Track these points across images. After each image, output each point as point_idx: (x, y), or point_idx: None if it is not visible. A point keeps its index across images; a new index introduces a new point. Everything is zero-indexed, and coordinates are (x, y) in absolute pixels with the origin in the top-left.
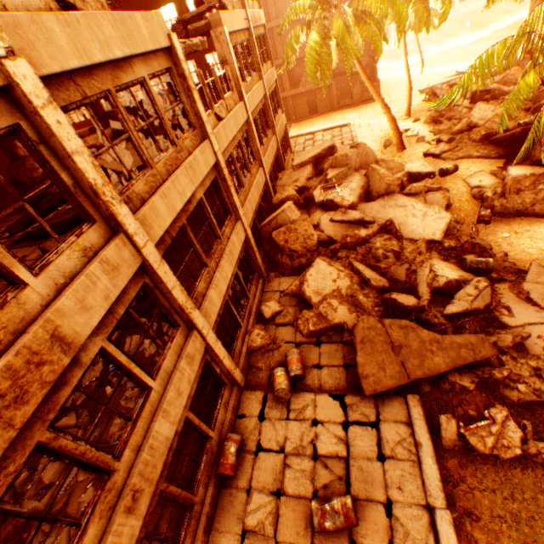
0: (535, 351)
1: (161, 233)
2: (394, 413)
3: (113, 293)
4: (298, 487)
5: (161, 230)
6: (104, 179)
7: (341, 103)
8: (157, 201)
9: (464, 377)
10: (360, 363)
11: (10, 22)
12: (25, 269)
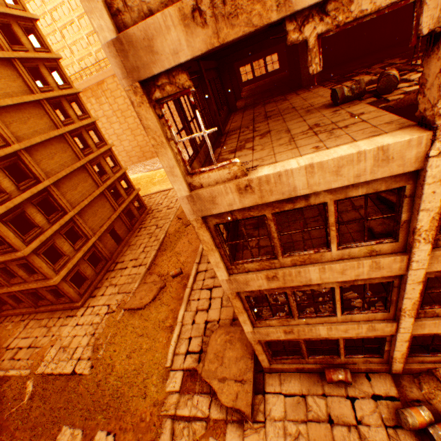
0: None
1: None
2: None
3: (362, 275)
4: (338, 439)
5: None
6: (430, 227)
7: None
8: None
9: None
10: None
11: None
12: (335, 246)
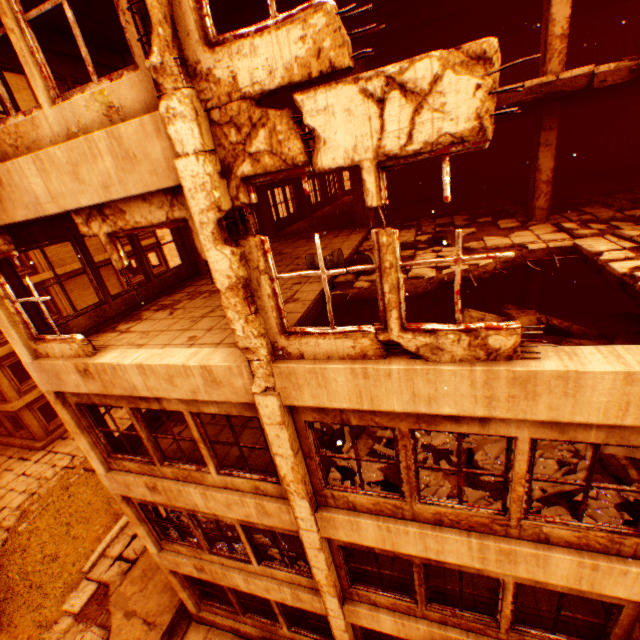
0: None
1: (345, 537)
2: None
3: (254, 518)
4: None
5: (347, 536)
6: (297, 478)
7: None
8: (367, 523)
9: None
10: None
11: (287, 370)
12: (214, 468)
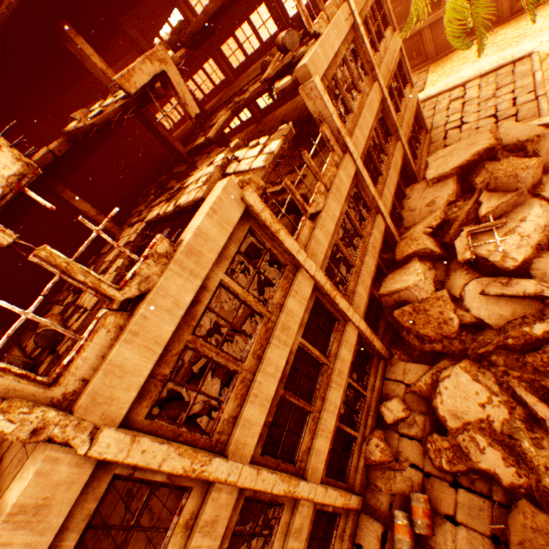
0: None
1: (255, 440)
2: None
3: (215, 545)
4: None
5: (255, 437)
6: (192, 455)
7: (517, 5)
8: (248, 411)
9: None
10: None
11: (88, 401)
12: None
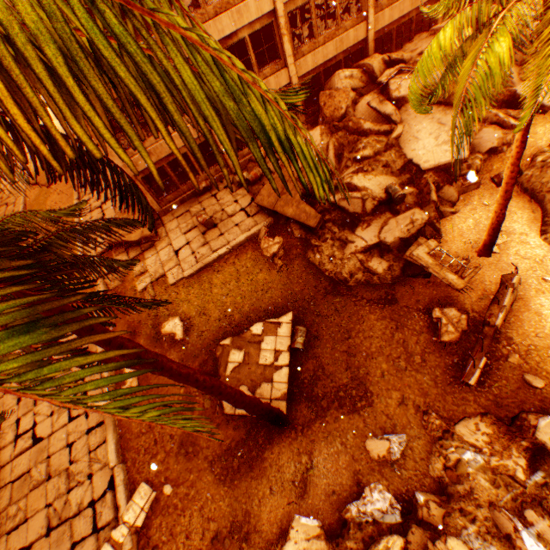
0: (347, 252)
1: None
2: (259, 219)
3: None
4: (209, 212)
5: None
6: None
7: None
8: None
9: (299, 231)
10: (264, 188)
11: None
12: None
